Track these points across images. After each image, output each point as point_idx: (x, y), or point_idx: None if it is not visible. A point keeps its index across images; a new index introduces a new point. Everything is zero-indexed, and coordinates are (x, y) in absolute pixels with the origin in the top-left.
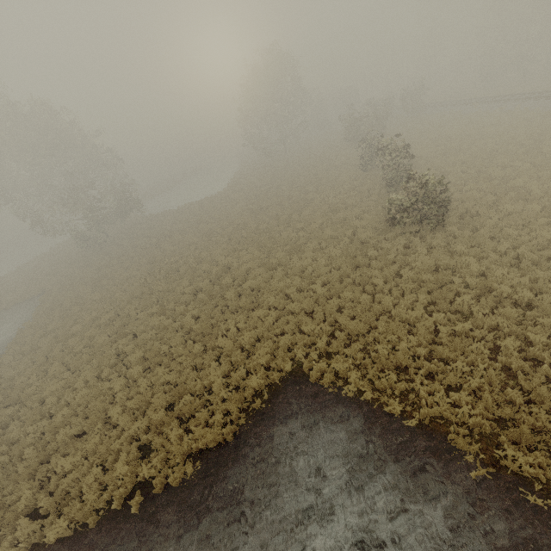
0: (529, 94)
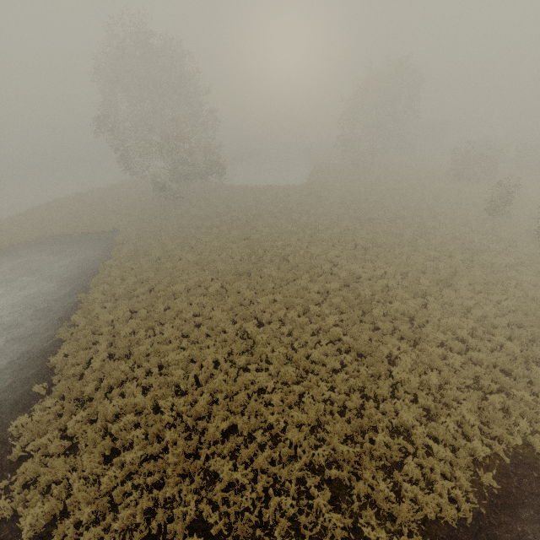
0: None
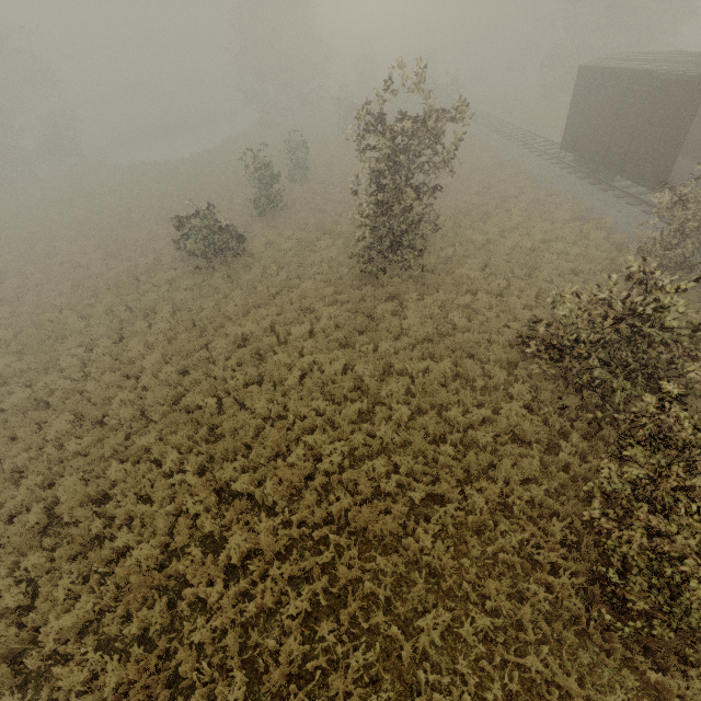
0: (531, 133)
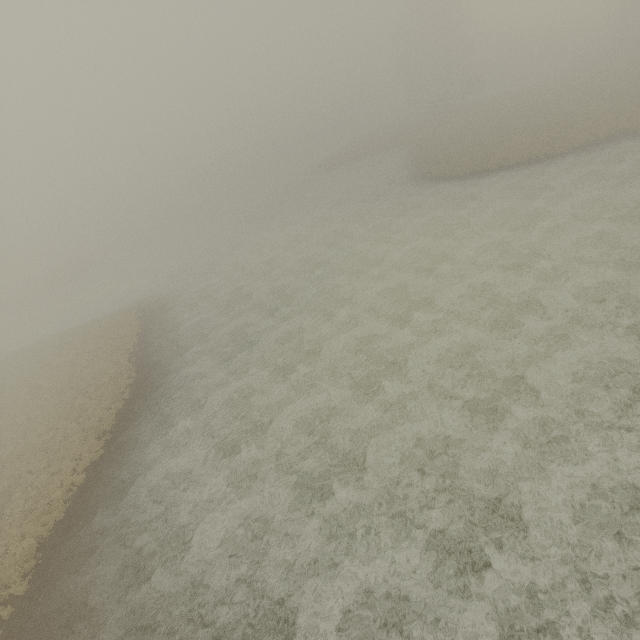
0: None
